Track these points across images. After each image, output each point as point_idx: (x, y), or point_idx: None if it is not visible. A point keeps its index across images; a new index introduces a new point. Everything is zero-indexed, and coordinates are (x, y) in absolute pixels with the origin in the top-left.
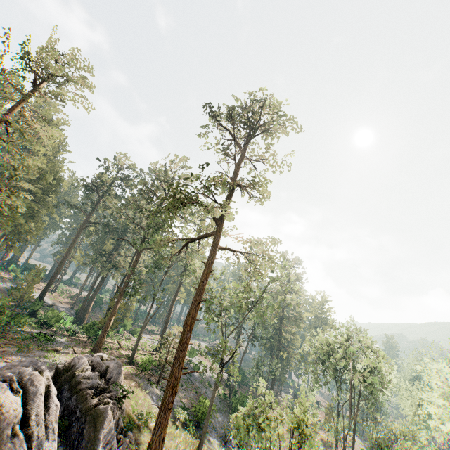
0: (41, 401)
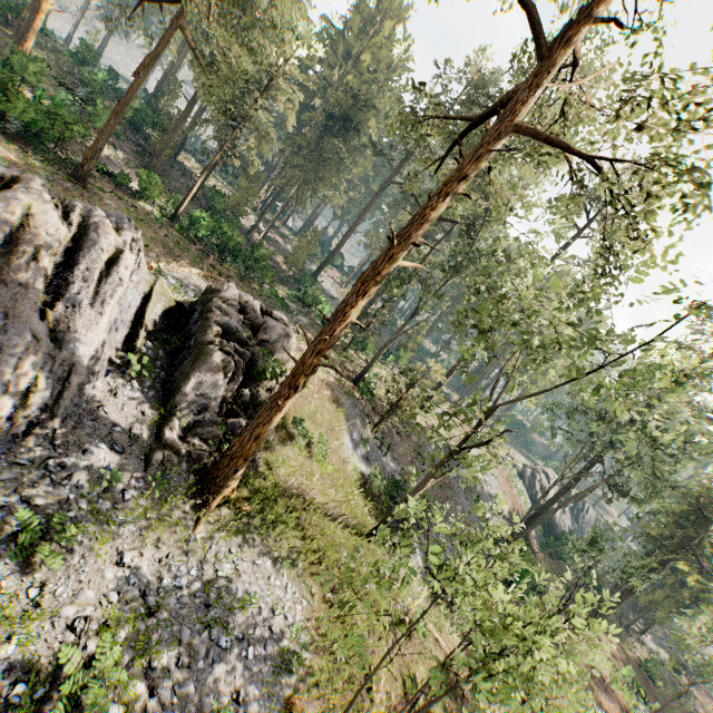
0: (100, 259)
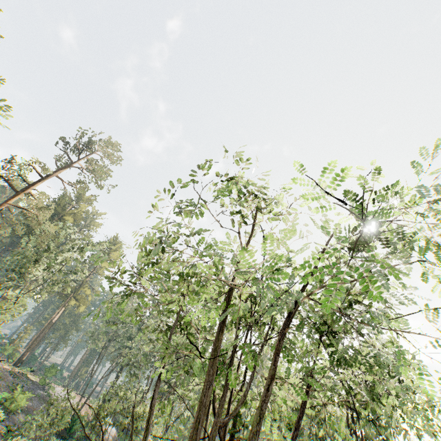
0: None
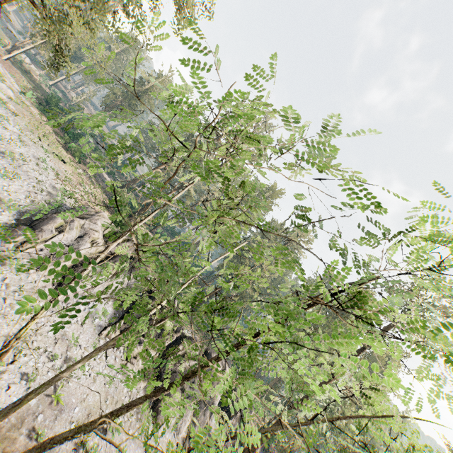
0: None
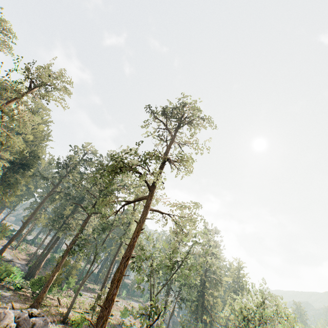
0: None
